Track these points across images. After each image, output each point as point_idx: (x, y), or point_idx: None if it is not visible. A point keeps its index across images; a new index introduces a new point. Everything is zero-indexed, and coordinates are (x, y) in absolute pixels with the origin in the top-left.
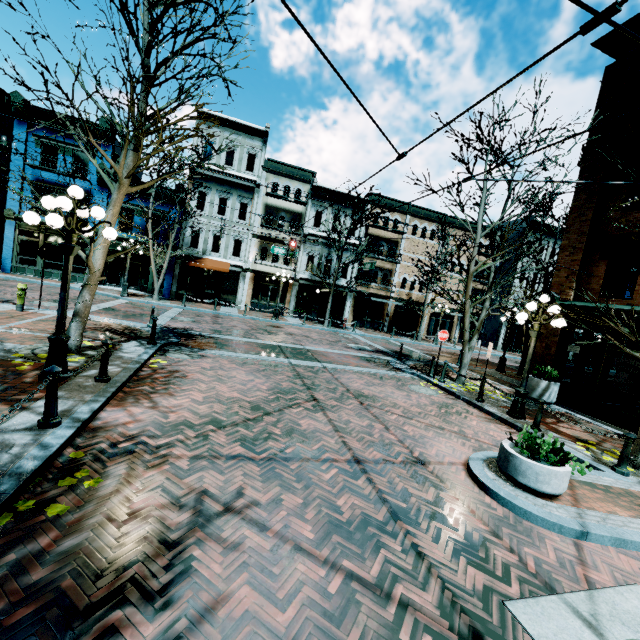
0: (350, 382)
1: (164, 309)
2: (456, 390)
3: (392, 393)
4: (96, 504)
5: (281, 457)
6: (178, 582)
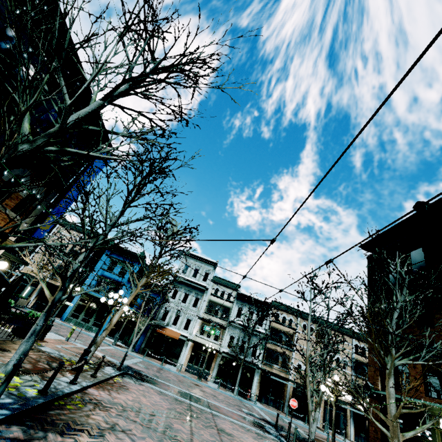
0: (222, 423)
1: (132, 357)
2: None
3: (246, 438)
4: (81, 411)
5: (155, 429)
6: (99, 436)
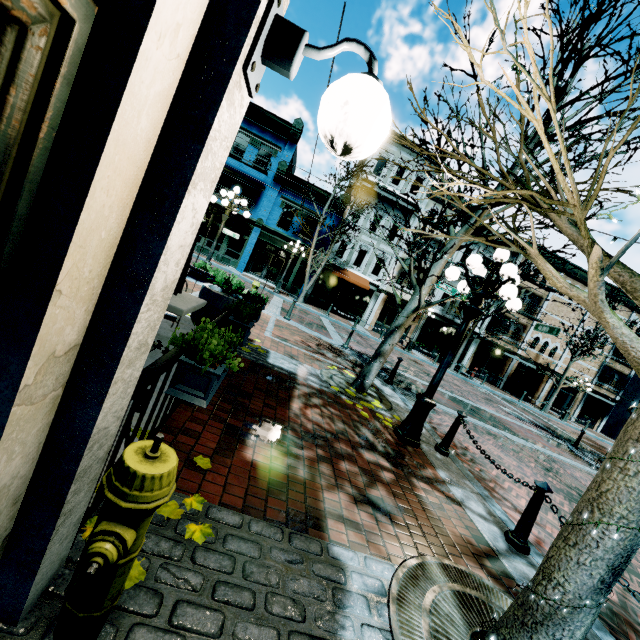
0: None
1: (317, 317)
2: None
3: None
4: None
5: None
6: None
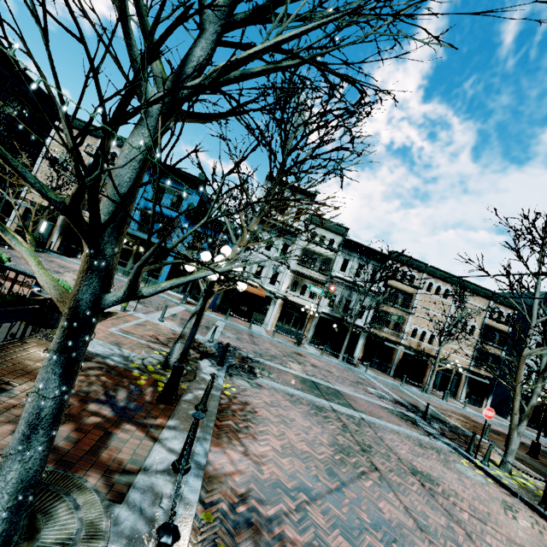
0: (396, 446)
1: (212, 321)
2: (508, 482)
3: (443, 472)
4: None
5: None
6: None
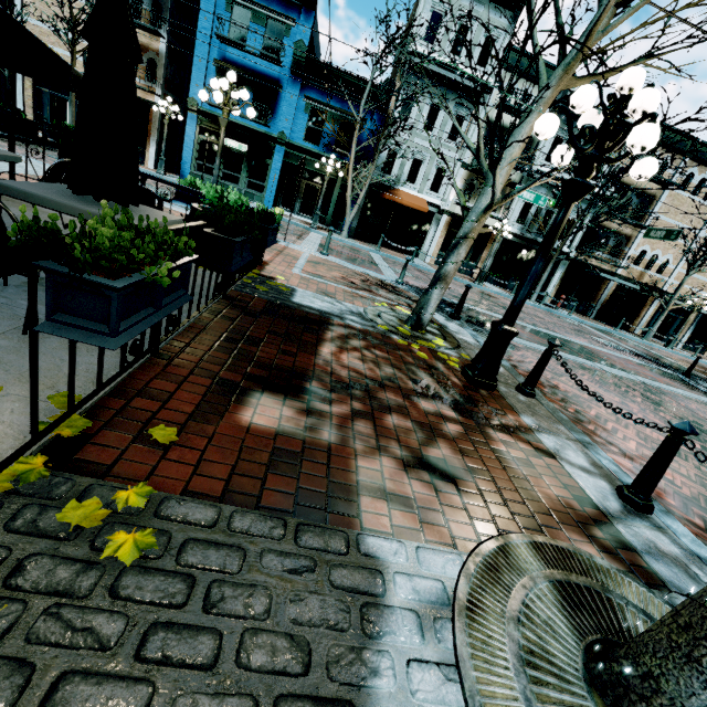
0: None
1: (365, 253)
2: None
3: None
4: None
5: None
6: None
